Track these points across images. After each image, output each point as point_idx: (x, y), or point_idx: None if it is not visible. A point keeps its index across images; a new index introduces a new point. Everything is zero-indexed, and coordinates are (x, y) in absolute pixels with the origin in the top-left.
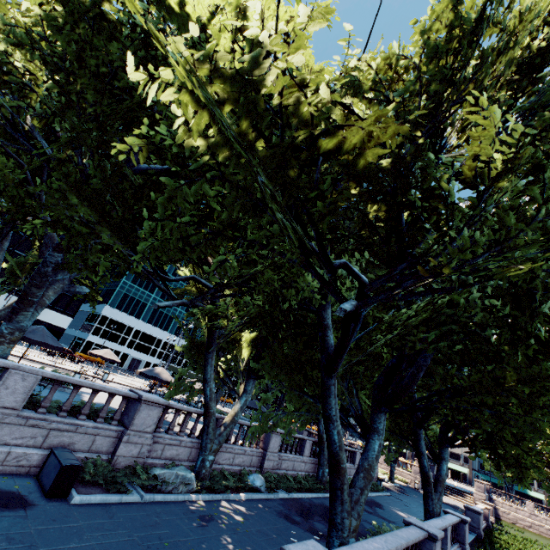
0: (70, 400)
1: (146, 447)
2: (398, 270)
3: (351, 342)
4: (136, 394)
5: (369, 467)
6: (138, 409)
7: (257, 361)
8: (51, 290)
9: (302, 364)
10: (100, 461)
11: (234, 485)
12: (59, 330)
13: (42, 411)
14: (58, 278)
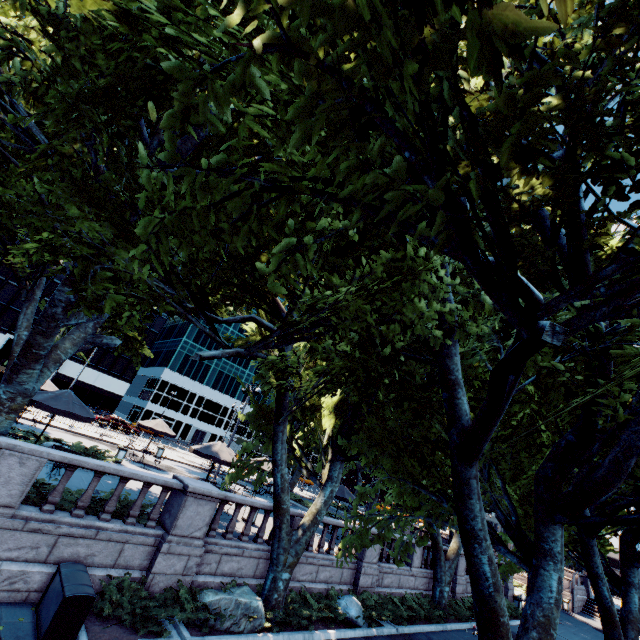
0: (89, 493)
1: (194, 559)
2: (602, 274)
3: (506, 407)
4: (180, 483)
5: (547, 620)
6: (183, 505)
7: (345, 436)
8: (68, 342)
9: (416, 442)
10: (128, 582)
11: (319, 615)
12: (116, 397)
13: (49, 508)
14: (71, 323)
